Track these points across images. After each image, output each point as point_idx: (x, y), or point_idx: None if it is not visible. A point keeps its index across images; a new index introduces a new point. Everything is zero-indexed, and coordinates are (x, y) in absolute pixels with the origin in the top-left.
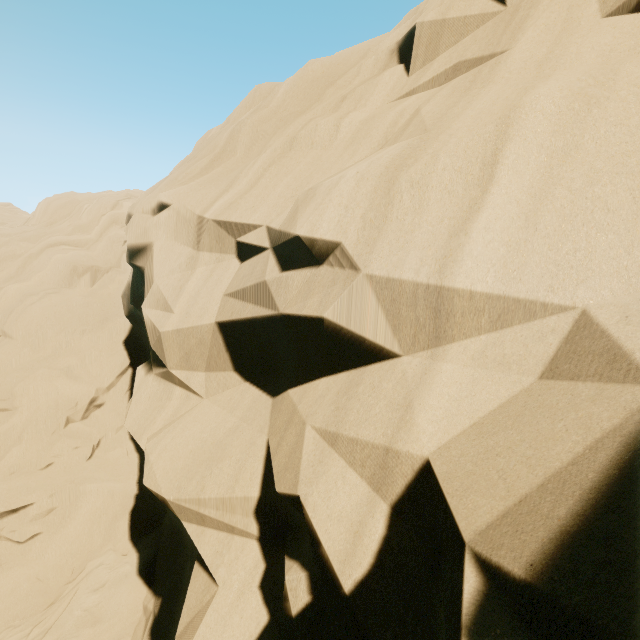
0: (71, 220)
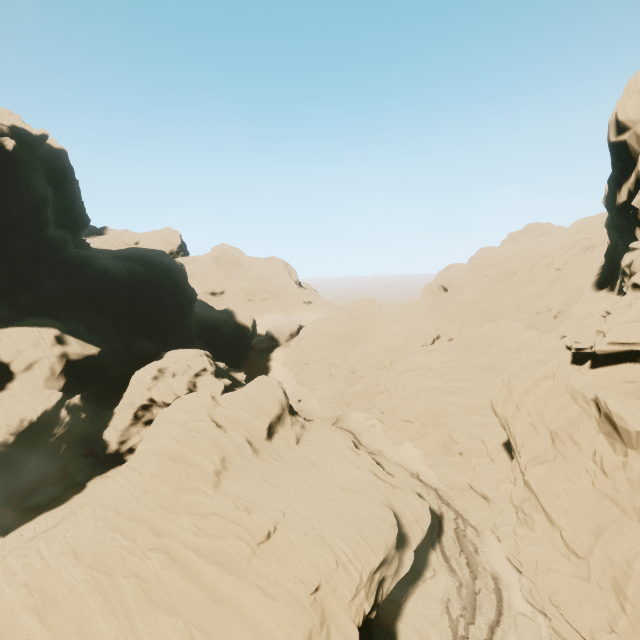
0: (584, 230)
